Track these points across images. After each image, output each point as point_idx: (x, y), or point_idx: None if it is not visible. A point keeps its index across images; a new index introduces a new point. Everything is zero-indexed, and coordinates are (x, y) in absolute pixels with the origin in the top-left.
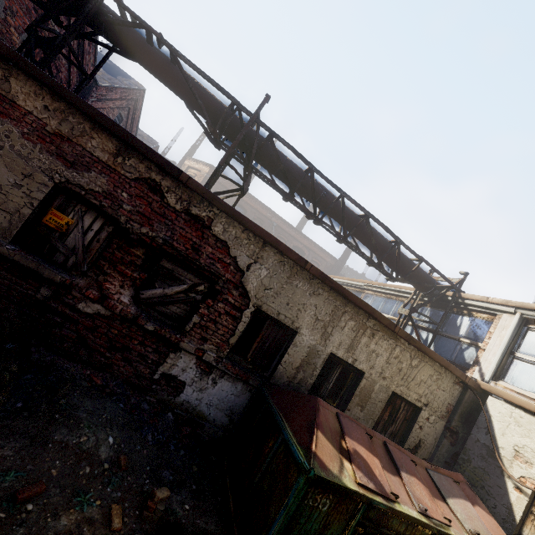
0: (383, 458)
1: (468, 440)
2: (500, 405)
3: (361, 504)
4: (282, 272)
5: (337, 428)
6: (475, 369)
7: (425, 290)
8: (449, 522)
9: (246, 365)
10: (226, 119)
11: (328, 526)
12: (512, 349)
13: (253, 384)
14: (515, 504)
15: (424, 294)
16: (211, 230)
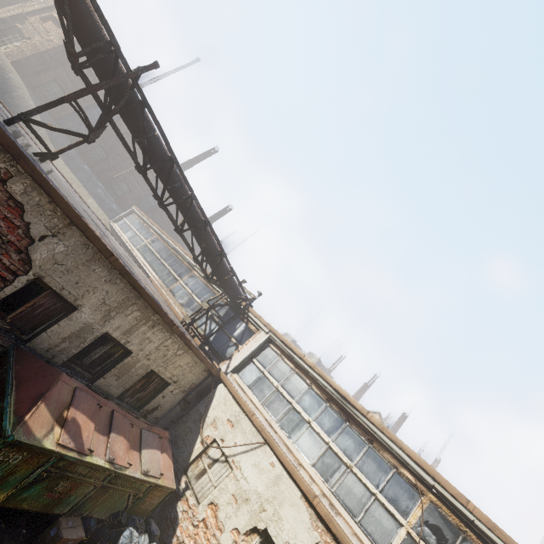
0: (102, 423)
1: (193, 409)
2: (224, 390)
3: (54, 458)
4: (83, 254)
5: (67, 400)
6: (226, 362)
7: (229, 295)
8: (129, 466)
9: (2, 325)
10: (99, 50)
11: (14, 473)
12: (254, 355)
13: (3, 344)
14: (195, 451)
15: (228, 297)
16: (7, 185)
